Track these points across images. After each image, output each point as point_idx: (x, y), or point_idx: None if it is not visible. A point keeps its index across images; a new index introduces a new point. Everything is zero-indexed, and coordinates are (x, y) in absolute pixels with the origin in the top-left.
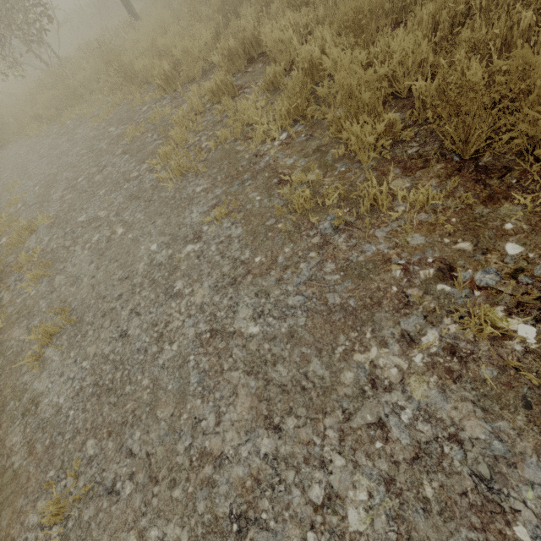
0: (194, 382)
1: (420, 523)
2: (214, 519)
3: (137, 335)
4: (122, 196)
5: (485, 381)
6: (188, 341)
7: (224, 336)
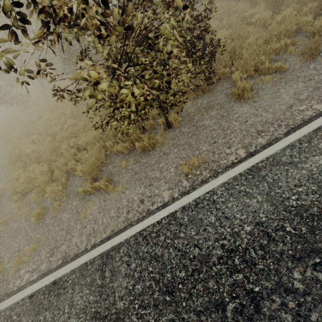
0: None
1: None
2: None
3: None
4: None
5: None
6: None
7: None
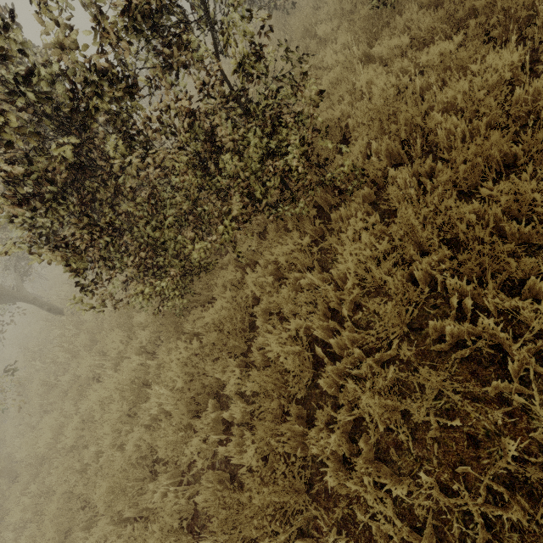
0: None
1: None
2: None
3: None
4: None
5: None
6: None
7: None
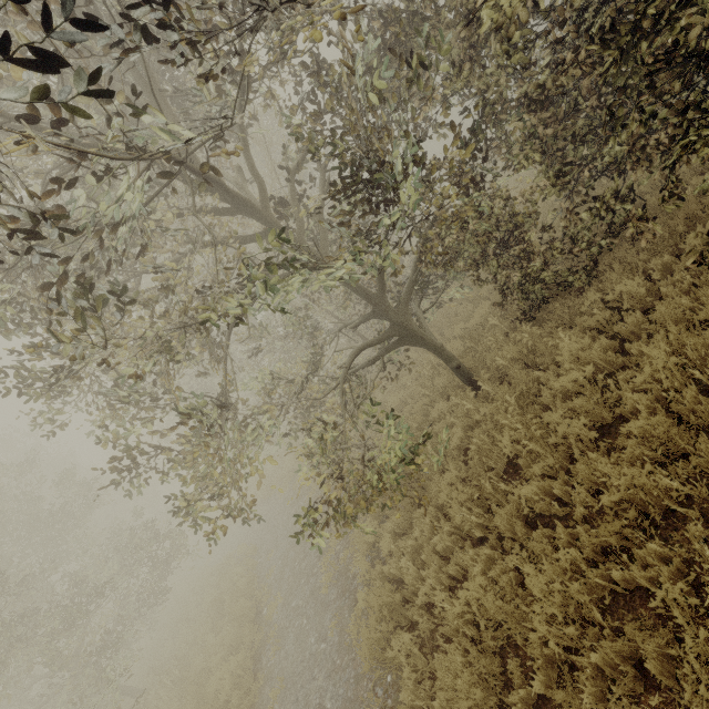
0: None
1: None
2: None
3: (301, 700)
4: (309, 590)
5: None
6: (313, 708)
7: (322, 707)
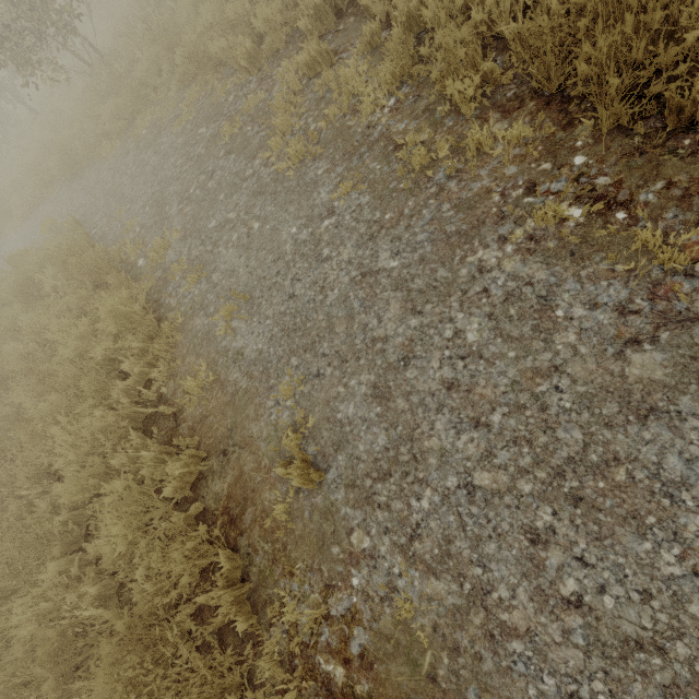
0: (357, 307)
1: (507, 327)
2: (388, 364)
3: (303, 293)
4: (246, 195)
5: (550, 249)
6: (345, 286)
7: (372, 275)
